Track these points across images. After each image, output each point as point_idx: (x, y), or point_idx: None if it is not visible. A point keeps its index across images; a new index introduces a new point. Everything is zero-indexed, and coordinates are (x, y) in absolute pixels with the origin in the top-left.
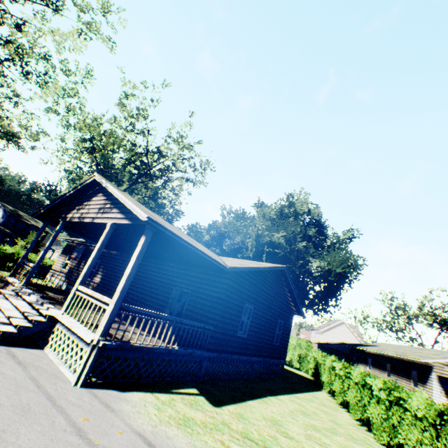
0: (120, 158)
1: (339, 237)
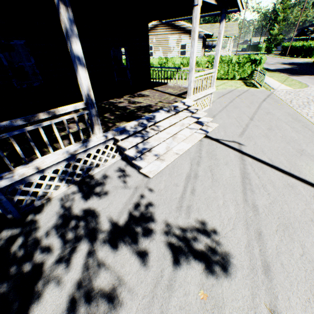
0: None
1: None
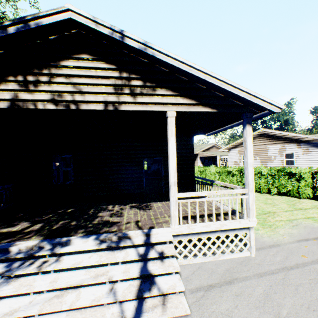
0: None
1: None
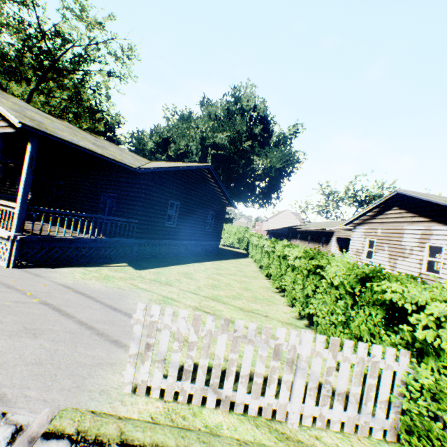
0: (8, 45)
1: (284, 134)
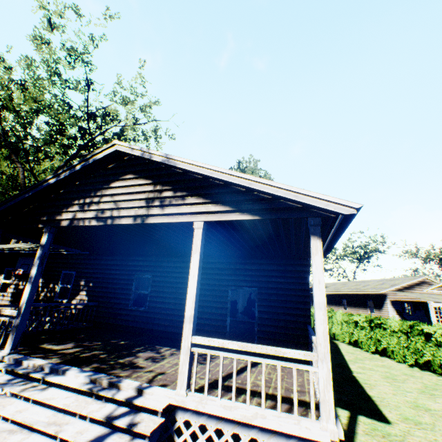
0: (46, 124)
1: None
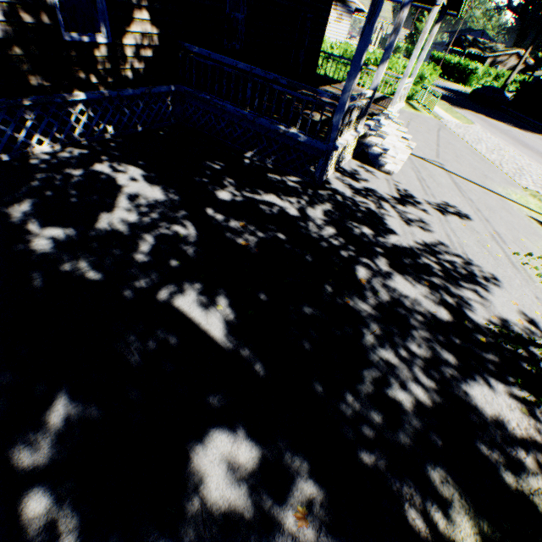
0: None
1: None
